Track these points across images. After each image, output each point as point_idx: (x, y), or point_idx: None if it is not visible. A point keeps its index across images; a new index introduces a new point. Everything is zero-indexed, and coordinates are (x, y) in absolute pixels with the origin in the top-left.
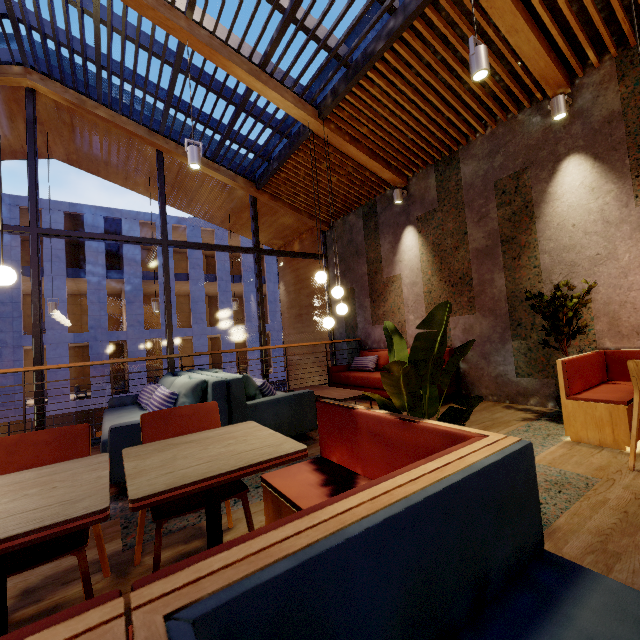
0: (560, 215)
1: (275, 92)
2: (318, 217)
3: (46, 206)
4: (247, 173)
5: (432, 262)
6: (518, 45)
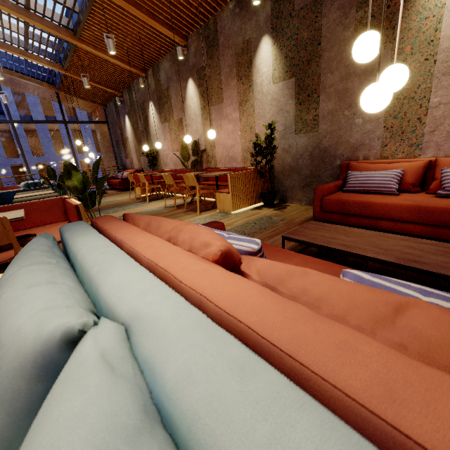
0: (152, 123)
1: (36, 61)
2: (98, 101)
3: None
4: (49, 79)
5: (134, 133)
6: (115, 62)
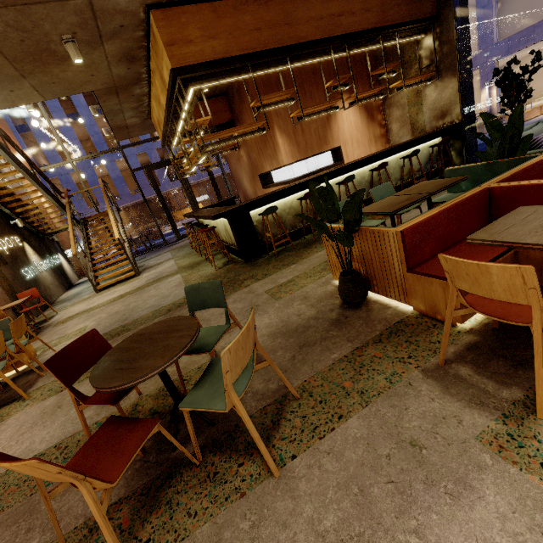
0: None
1: None
2: None
3: None
4: None
5: None
6: None
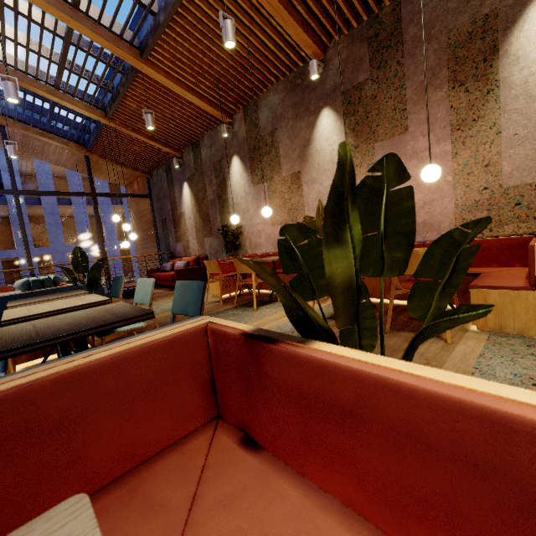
0: (234, 186)
1: (69, 103)
2: (141, 169)
3: None
4: (78, 139)
5: (196, 206)
6: (191, 100)
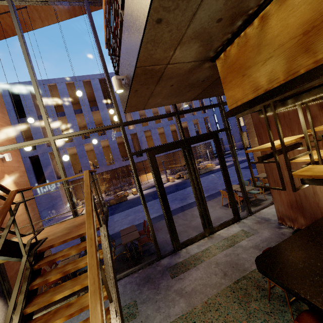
0: None
1: None
2: None
3: (91, 78)
4: None
5: None
6: None
